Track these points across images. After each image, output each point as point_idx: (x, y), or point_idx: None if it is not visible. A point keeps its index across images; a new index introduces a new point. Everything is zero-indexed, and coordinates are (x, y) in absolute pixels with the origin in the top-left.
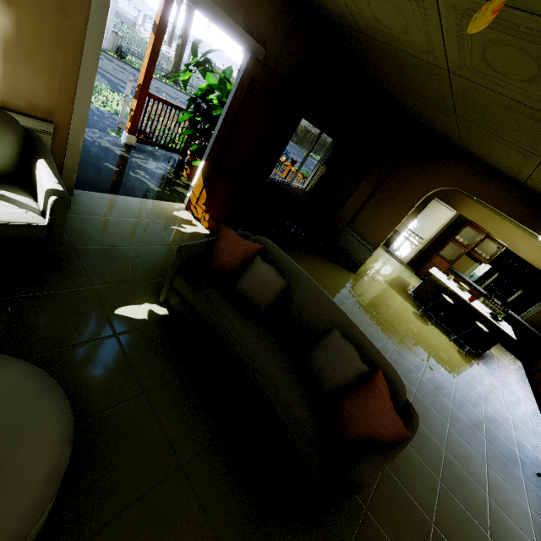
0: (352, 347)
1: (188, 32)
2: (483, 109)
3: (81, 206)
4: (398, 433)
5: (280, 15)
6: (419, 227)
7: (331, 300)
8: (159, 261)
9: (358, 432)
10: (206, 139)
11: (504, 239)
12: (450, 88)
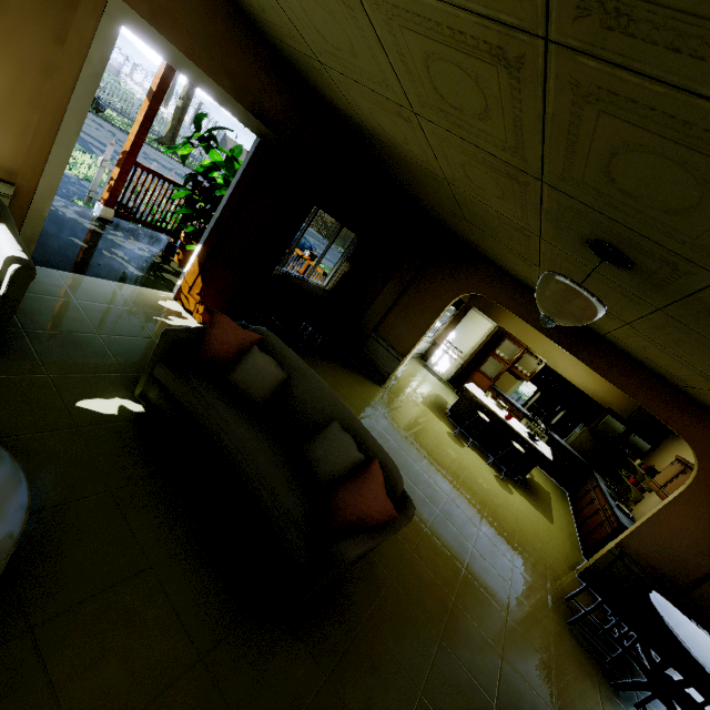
0: (351, 437)
1: (191, 94)
2: (483, 218)
3: (37, 284)
4: (387, 513)
5: (292, 106)
6: (458, 339)
7: (334, 394)
8: (136, 354)
9: (349, 517)
10: (206, 221)
11: (543, 355)
12: (454, 196)
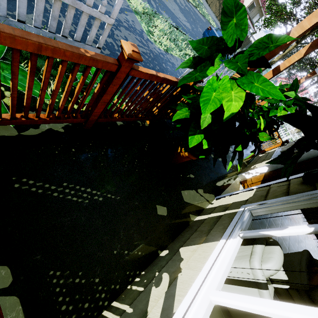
0: None
1: None
2: None
3: None
4: None
5: None
6: None
7: None
8: None
9: None
10: None
11: None
12: None
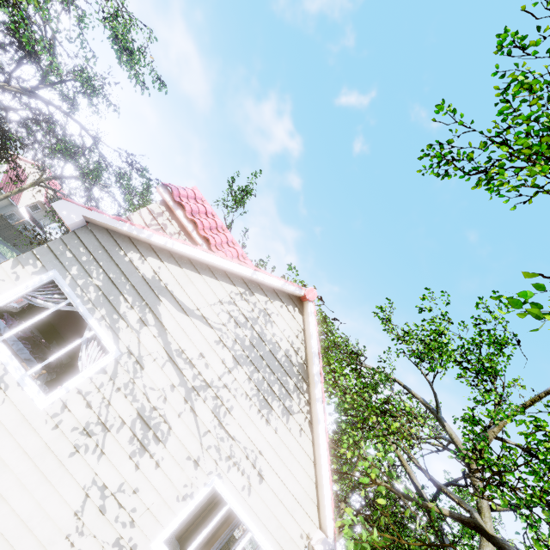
0: None
1: None
2: None
3: None
4: None
5: None
6: None
7: None
8: None
9: None
10: None
11: None
12: None
